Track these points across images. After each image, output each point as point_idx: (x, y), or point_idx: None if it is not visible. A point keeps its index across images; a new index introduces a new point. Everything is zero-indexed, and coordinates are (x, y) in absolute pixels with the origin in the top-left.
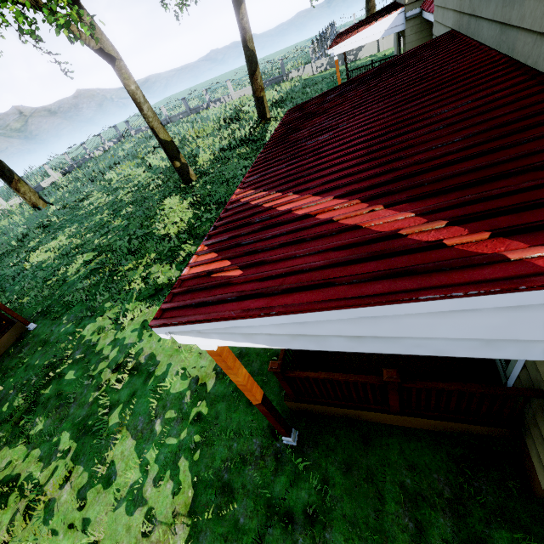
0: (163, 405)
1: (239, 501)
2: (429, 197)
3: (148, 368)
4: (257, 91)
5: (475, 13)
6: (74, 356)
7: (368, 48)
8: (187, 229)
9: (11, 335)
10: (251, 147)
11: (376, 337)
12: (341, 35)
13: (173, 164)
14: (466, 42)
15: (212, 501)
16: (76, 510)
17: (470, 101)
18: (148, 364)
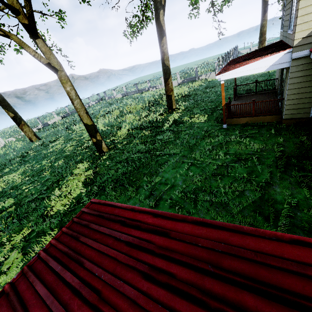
0: None
1: None
2: None
3: None
4: (168, 91)
5: None
6: None
7: None
8: (66, 208)
9: None
10: (152, 131)
11: None
12: (232, 62)
13: (91, 139)
14: None
15: None
16: None
17: None
18: None
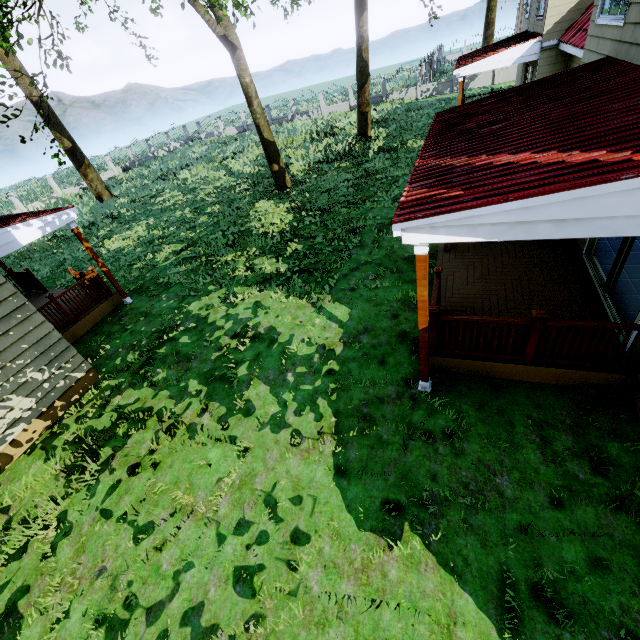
0: (292, 363)
1: (380, 425)
2: (615, 145)
3: (272, 335)
4: (363, 105)
5: (637, 41)
6: (184, 326)
7: (481, 79)
8: (288, 230)
9: (108, 305)
10: (351, 162)
11: (575, 221)
12: (465, 57)
13: (271, 167)
14: (624, 66)
15: (355, 425)
16: (221, 430)
17: (636, 100)
18: (269, 334)
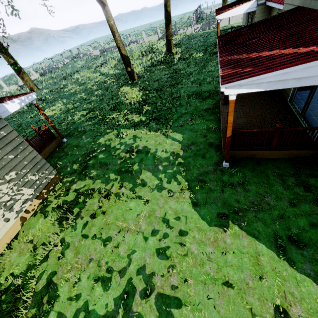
0: (160, 161)
1: (209, 183)
2: None
3: (147, 149)
4: (169, 36)
5: None
6: (99, 149)
7: (223, 22)
8: (141, 100)
9: (55, 143)
10: (166, 65)
11: (305, 78)
12: (219, 10)
13: (127, 69)
14: (308, 10)
15: (197, 184)
16: (132, 194)
17: None
18: (144, 149)
